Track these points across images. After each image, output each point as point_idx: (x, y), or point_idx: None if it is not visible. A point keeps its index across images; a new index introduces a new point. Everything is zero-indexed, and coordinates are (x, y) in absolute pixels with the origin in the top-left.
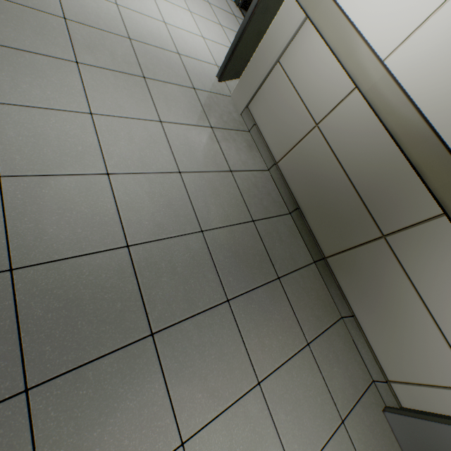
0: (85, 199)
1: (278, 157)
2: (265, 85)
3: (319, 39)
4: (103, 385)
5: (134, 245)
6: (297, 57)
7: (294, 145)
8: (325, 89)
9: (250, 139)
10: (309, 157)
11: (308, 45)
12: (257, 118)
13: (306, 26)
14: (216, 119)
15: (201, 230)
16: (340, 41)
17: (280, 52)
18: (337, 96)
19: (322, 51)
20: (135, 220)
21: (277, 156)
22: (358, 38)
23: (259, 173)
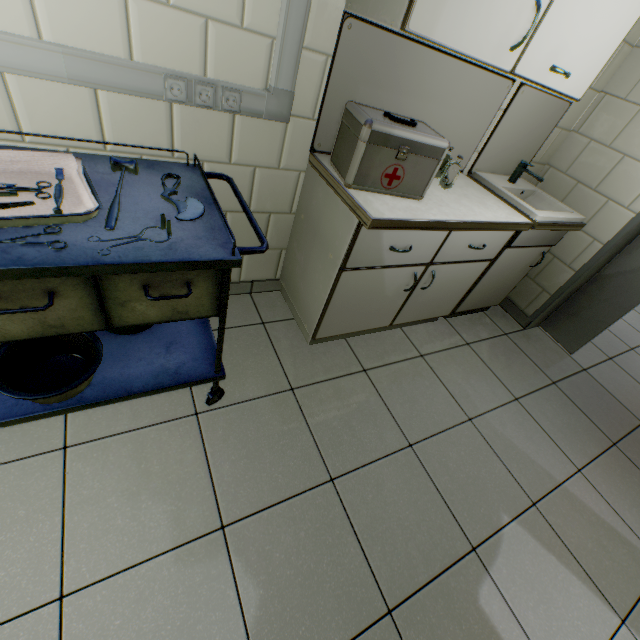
0: None
1: None
2: None
3: None
4: None
5: None
6: None
7: None
8: None
9: None
10: None
11: None
12: None
13: None
14: None
15: None
16: None
17: None
18: None
19: None
20: None
21: None
22: None
23: None
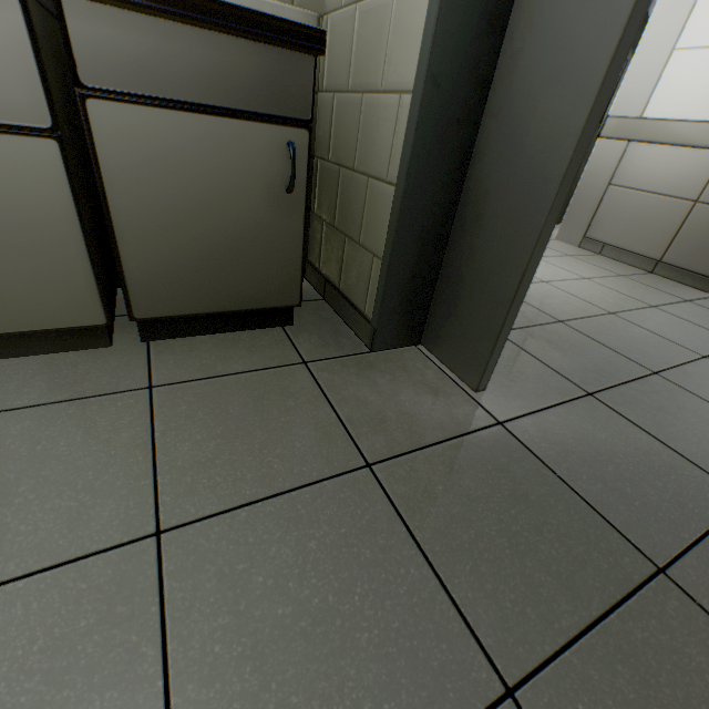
0: (549, 293)
1: (658, 254)
2: (600, 209)
3: (653, 148)
4: (707, 378)
5: (614, 313)
6: (632, 171)
7: (675, 232)
8: (685, 173)
9: (606, 259)
10: (704, 231)
11: (641, 157)
12: (604, 239)
13: (631, 148)
14: (565, 252)
15: (650, 306)
16: (682, 136)
17: (609, 177)
18: (705, 170)
19: (662, 153)
20: (595, 302)
21: (656, 254)
22: (702, 125)
23: (645, 275)
